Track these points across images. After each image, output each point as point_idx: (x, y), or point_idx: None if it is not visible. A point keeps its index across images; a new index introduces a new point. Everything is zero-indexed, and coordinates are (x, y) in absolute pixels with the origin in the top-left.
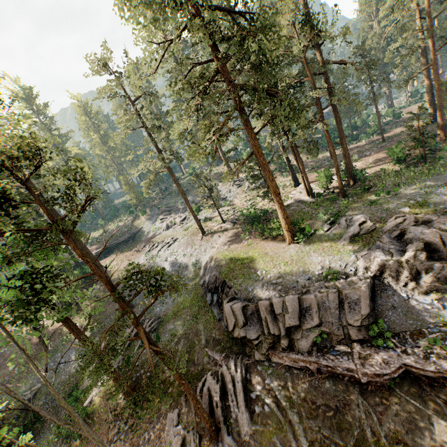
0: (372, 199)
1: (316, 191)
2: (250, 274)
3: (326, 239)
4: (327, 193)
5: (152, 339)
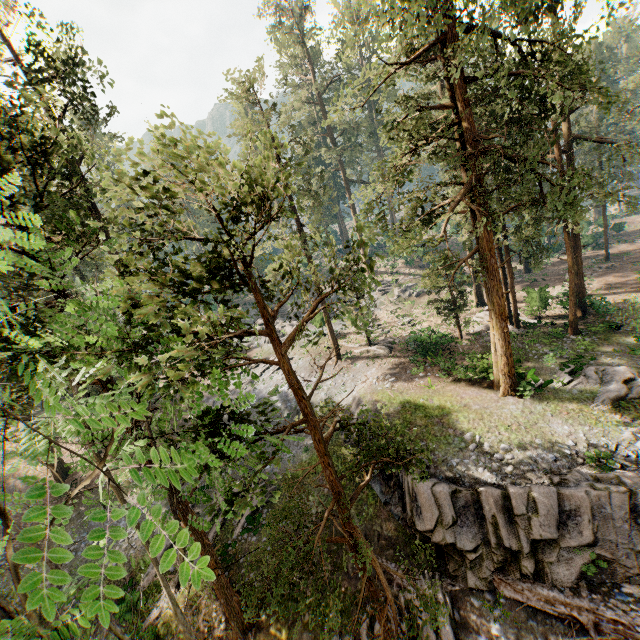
0: (628, 344)
1: (519, 318)
2: (447, 437)
3: (568, 397)
4: (540, 324)
5: (264, 518)
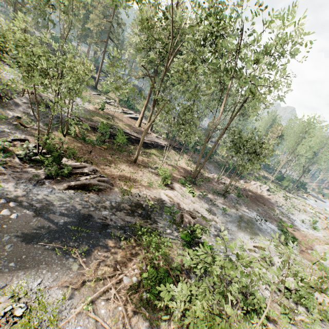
0: None
1: None
2: None
3: None
4: None
5: None
